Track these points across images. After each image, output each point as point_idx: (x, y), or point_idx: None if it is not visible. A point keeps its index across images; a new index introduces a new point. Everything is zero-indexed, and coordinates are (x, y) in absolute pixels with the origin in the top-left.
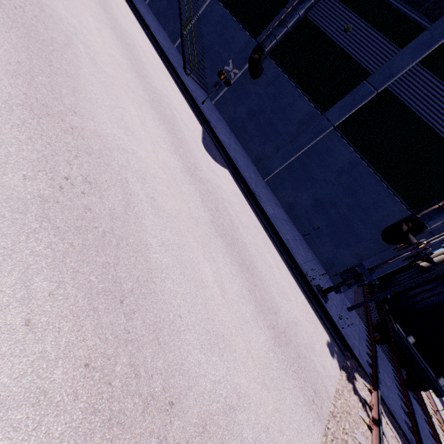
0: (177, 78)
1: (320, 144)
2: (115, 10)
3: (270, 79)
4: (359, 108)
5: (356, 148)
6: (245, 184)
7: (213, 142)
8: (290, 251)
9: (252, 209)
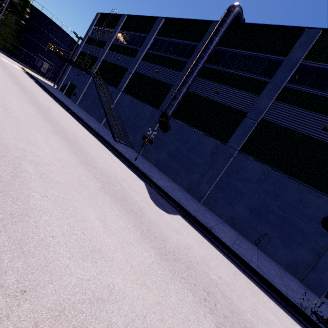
0: (111, 147)
1: (233, 165)
2: (57, 118)
3: (177, 130)
4: (250, 134)
5: (263, 161)
6: (197, 222)
7: (156, 191)
8: (271, 283)
9: (216, 247)
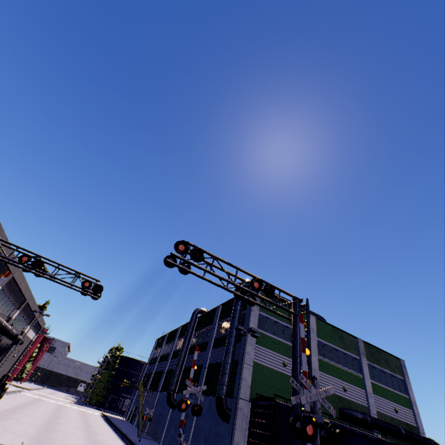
0: (126, 438)
1: None
2: (95, 428)
3: None
4: (205, 378)
5: (209, 394)
6: None
7: None
8: None
9: None
